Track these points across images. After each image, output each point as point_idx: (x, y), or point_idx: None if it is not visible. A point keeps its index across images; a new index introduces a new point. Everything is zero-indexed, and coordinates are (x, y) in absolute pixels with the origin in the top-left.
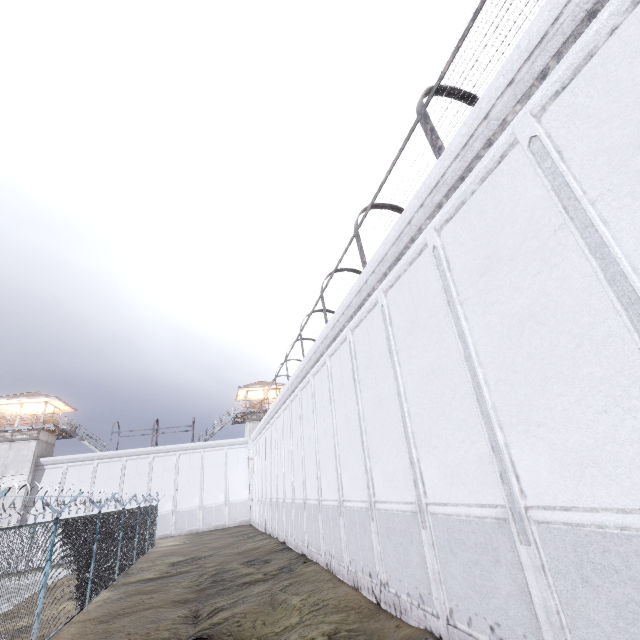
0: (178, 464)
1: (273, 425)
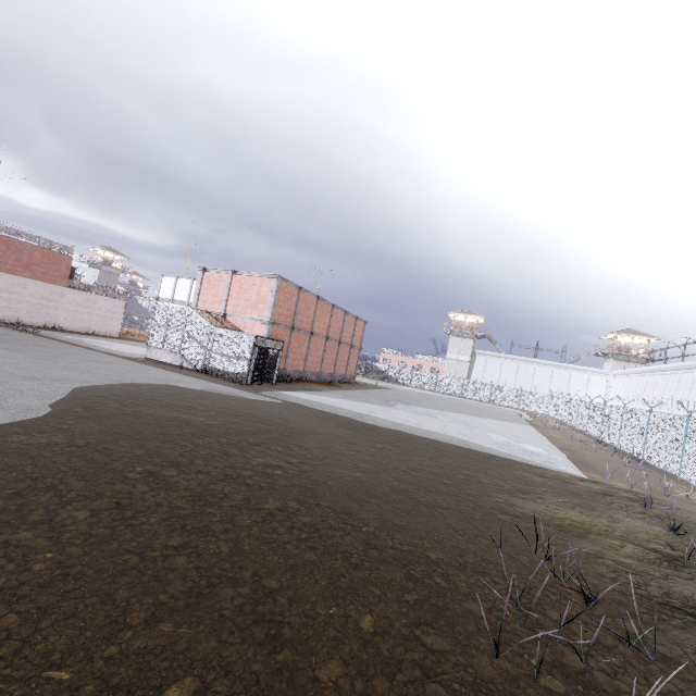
0: (552, 374)
1: (652, 377)
